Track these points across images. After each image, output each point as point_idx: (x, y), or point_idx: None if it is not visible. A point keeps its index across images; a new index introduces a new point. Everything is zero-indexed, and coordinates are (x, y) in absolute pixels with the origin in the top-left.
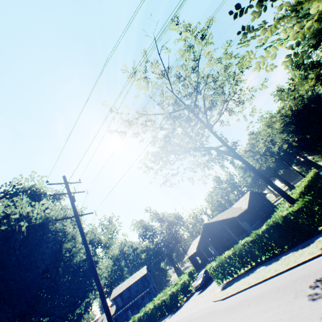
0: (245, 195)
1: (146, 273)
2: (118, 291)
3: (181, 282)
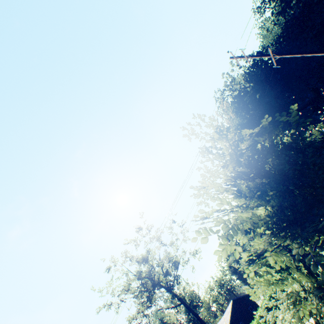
0: (229, 304)
1: None
2: None
3: None
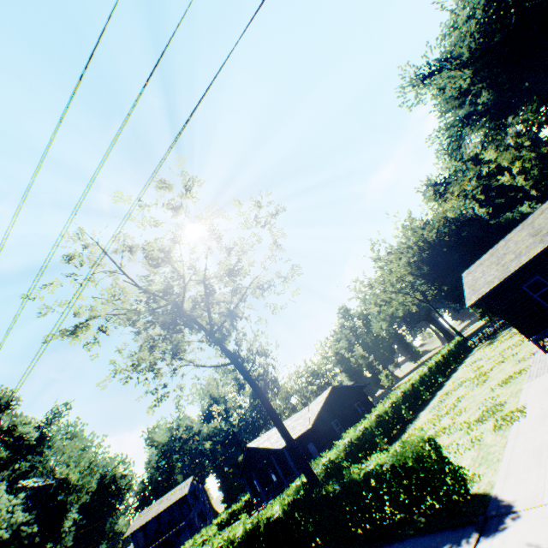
0: (325, 392)
1: (189, 492)
2: (141, 521)
3: (202, 540)
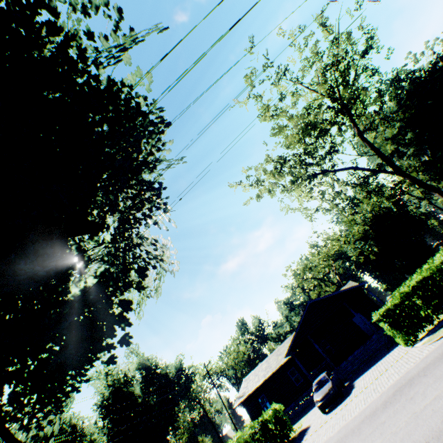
0: (344, 286)
1: None
2: None
3: (274, 408)
